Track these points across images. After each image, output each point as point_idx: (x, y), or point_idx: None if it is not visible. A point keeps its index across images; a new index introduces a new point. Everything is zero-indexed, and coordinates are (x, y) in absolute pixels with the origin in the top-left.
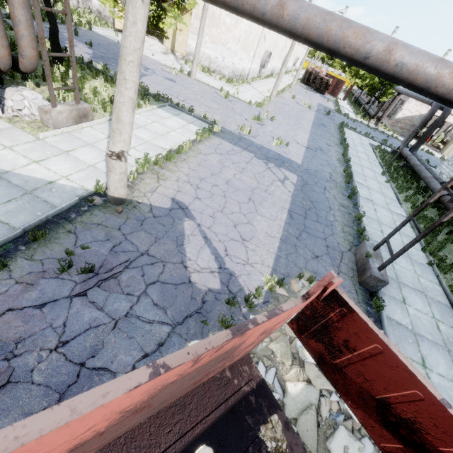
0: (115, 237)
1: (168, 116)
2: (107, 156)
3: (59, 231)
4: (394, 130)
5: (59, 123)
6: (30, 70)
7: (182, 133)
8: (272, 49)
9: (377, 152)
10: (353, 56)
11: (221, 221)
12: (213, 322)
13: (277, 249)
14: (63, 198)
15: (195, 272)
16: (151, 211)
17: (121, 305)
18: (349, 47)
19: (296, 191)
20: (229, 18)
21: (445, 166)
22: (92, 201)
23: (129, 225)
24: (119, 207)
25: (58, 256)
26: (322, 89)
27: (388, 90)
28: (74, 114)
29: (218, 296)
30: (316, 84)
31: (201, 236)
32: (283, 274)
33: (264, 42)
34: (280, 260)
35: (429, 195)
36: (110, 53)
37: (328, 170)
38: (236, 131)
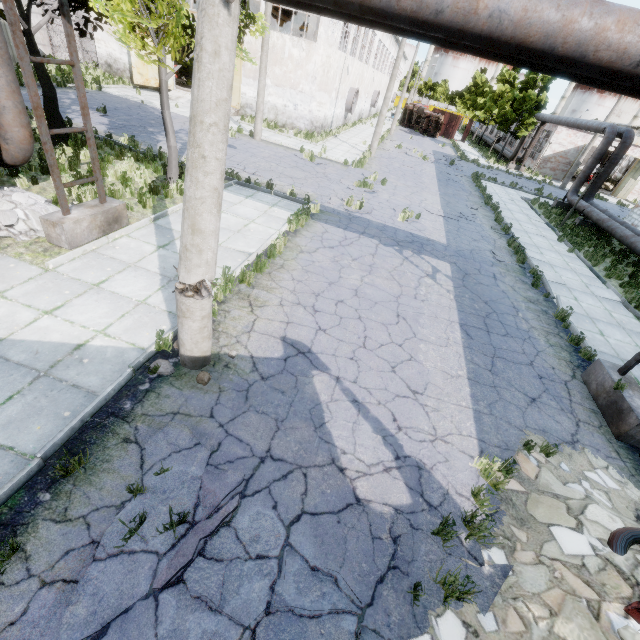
0: (207, 434)
1: (239, 200)
2: (178, 293)
3: (107, 443)
4: (543, 173)
5: (78, 238)
6: (20, 160)
7: (266, 223)
8: (357, 85)
9: (536, 208)
10: (612, 65)
11: (370, 364)
12: (425, 584)
13: (470, 399)
14: (104, 373)
15: (359, 478)
16: (255, 368)
17: (252, 588)
18: (606, 49)
19: (457, 289)
20: (297, 49)
21: (637, 215)
22: (155, 370)
23: (226, 404)
24: (204, 372)
25: (114, 500)
26: (431, 131)
27: (528, 119)
28: (100, 220)
29: (414, 521)
30: (422, 125)
31: (347, 401)
32: (498, 446)
33: (347, 77)
34: (484, 420)
35: (632, 261)
36: (135, 119)
37: (486, 246)
38: (341, 207)
